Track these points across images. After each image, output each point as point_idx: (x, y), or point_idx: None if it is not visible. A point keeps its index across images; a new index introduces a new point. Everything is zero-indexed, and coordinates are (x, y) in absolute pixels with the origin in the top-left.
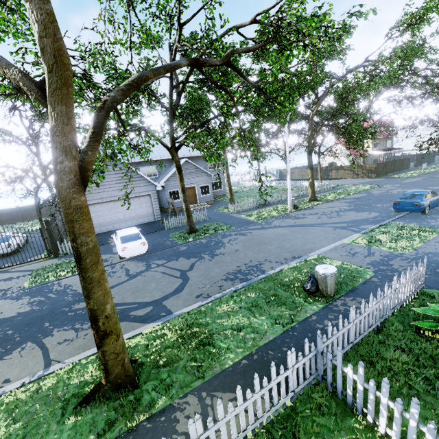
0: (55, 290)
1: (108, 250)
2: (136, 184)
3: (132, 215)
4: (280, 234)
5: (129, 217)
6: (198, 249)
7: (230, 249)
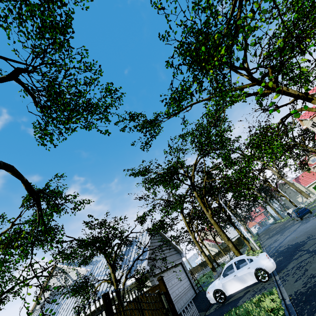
0: (315, 281)
1: (228, 303)
2: (171, 252)
3: (181, 288)
4: (296, 234)
5: (181, 292)
6: (289, 250)
7: (303, 237)
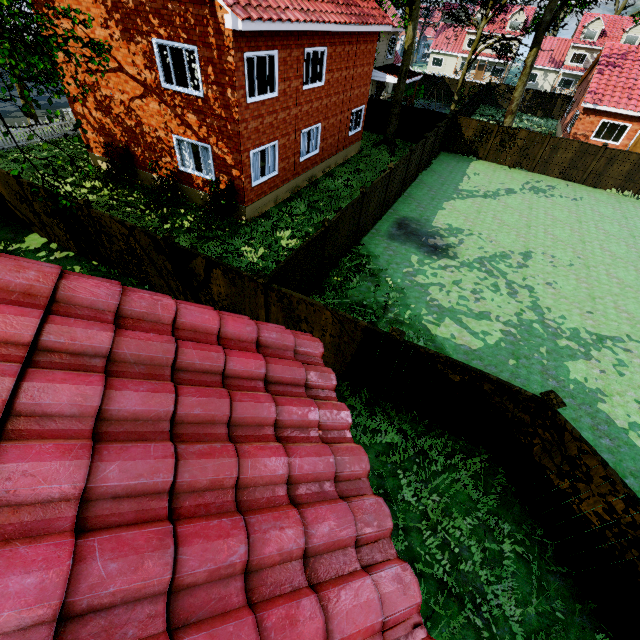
0: None
1: None
2: None
3: None
4: None
5: None
6: None
7: None
